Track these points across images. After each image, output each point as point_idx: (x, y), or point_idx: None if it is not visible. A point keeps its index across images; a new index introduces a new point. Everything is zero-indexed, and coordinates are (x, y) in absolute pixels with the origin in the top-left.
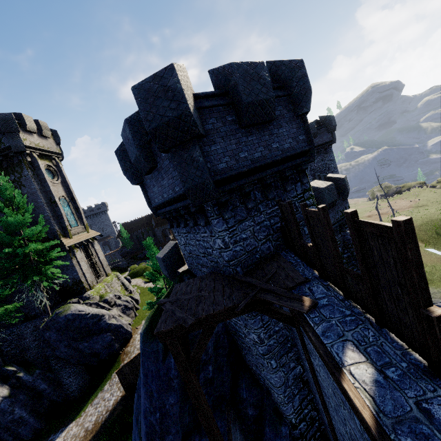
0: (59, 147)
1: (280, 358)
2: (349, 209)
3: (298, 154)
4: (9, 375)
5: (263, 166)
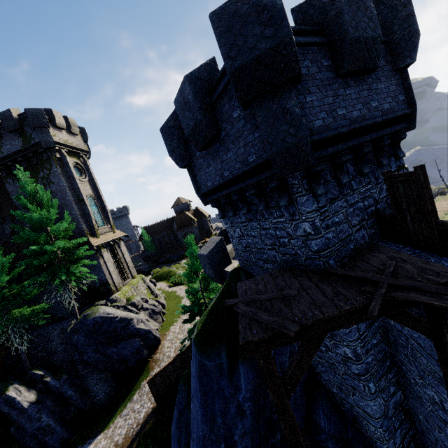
0: (87, 145)
1: (378, 380)
2: None
3: (398, 117)
4: (37, 380)
5: (362, 129)
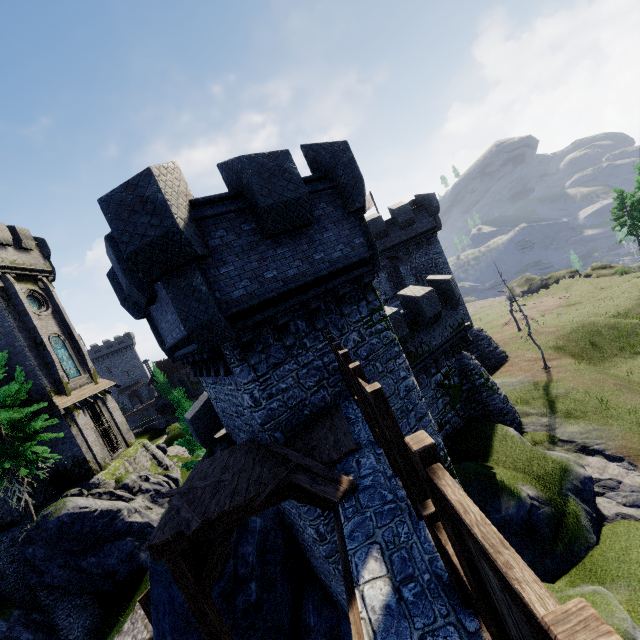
0: (49, 262)
1: None
2: (462, 321)
3: (355, 263)
4: None
5: (302, 286)
